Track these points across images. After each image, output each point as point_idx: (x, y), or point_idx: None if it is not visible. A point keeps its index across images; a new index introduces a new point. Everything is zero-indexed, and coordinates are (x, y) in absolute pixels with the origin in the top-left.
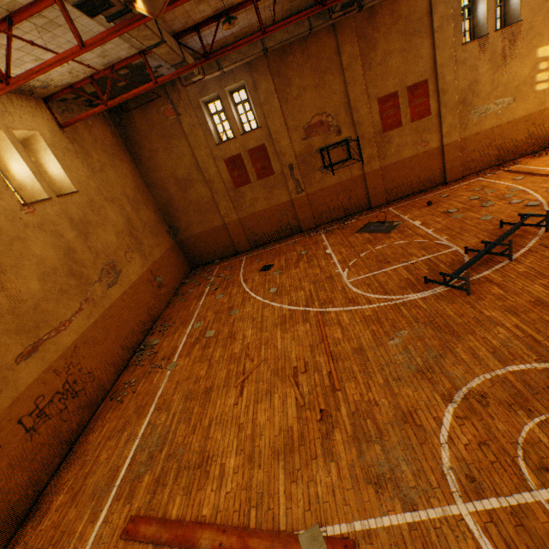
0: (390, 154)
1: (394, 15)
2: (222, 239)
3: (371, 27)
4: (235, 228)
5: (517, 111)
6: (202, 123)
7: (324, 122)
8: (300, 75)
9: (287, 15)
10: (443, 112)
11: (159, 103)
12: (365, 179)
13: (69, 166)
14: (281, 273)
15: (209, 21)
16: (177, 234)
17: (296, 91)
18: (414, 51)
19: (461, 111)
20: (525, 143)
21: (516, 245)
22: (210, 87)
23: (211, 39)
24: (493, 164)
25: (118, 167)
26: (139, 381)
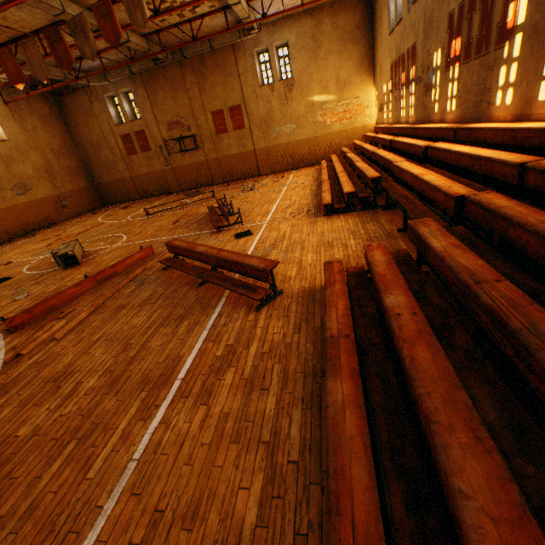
0: (223, 150)
1: (215, 62)
2: (122, 189)
3: (203, 67)
4: (129, 183)
5: (301, 135)
6: (106, 110)
7: (180, 122)
8: (163, 89)
9: (141, 55)
10: (252, 128)
11: (81, 93)
12: (209, 164)
13: (6, 126)
14: (126, 210)
15: (77, 60)
16: (94, 180)
17: (161, 99)
18: (231, 86)
19: (265, 128)
20: (309, 157)
21: (198, 205)
22: (110, 89)
23: (92, 65)
24: (291, 168)
25: (50, 130)
26: (16, 241)
